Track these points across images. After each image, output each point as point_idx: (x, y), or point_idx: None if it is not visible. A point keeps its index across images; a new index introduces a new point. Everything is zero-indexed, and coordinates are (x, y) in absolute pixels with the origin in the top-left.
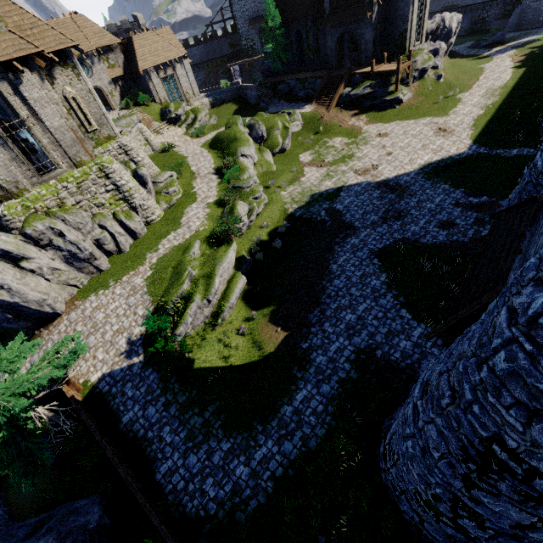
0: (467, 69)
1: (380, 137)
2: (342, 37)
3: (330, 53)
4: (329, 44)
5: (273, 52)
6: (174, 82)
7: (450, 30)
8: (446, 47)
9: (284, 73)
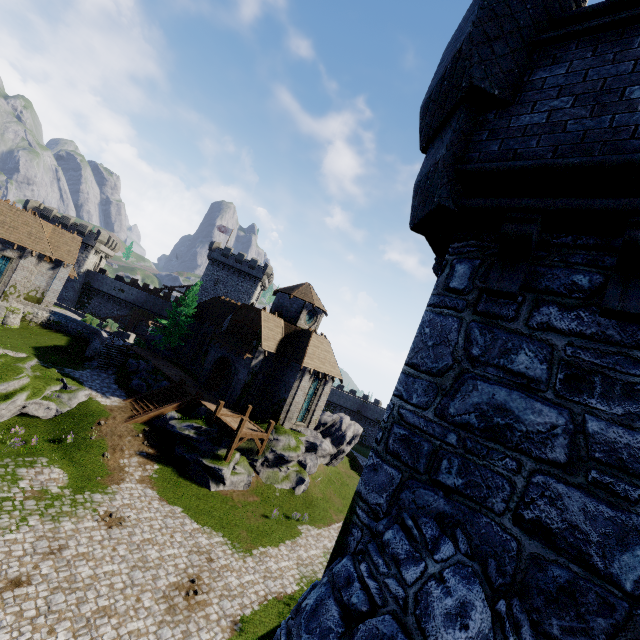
0: (352, 493)
1: (103, 520)
2: (224, 361)
3: (207, 367)
4: (210, 358)
5: (167, 330)
6: (6, 266)
7: (345, 435)
8: (332, 451)
9: (165, 356)
